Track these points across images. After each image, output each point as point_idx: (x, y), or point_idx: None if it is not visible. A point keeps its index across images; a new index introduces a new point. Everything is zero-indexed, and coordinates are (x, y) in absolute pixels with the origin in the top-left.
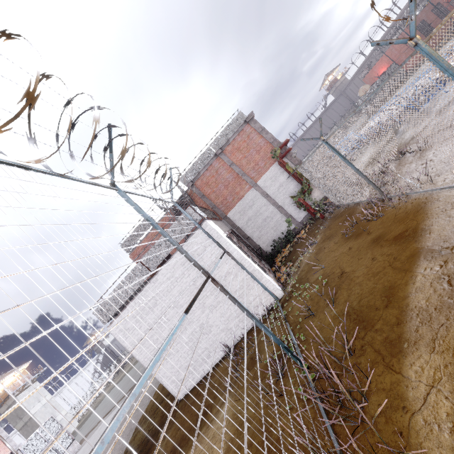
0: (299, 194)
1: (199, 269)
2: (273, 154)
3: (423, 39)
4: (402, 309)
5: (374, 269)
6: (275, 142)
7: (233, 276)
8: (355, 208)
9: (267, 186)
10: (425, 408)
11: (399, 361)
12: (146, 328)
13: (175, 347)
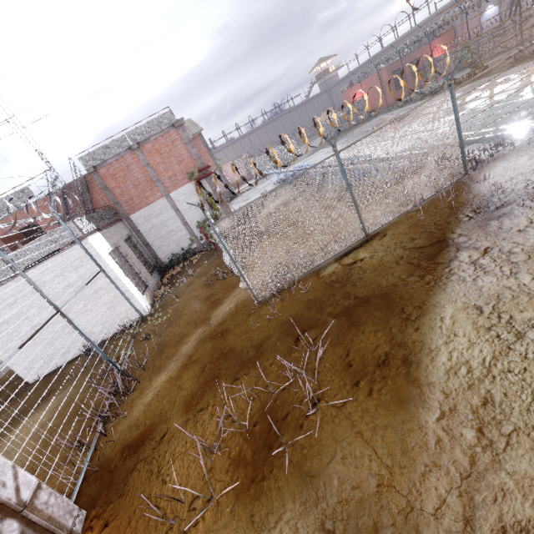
0: (204, 221)
1: (51, 305)
2: (190, 175)
3: (393, 88)
4: (176, 350)
5: (191, 319)
6: (199, 160)
7: (105, 291)
8: None
9: (180, 201)
10: (146, 397)
11: (155, 376)
12: (0, 322)
13: (33, 341)
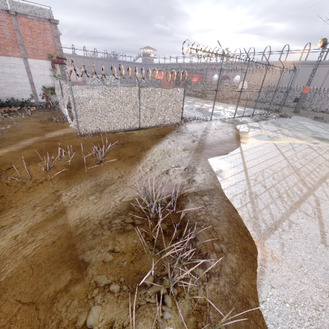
0: (49, 89)
1: None
2: (50, 56)
3: (174, 83)
4: (16, 142)
5: (29, 133)
6: (59, 51)
7: None
8: (61, 116)
9: (34, 68)
10: None
11: None
12: None
13: None
